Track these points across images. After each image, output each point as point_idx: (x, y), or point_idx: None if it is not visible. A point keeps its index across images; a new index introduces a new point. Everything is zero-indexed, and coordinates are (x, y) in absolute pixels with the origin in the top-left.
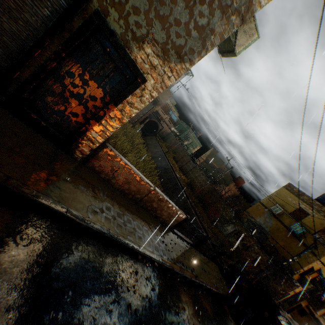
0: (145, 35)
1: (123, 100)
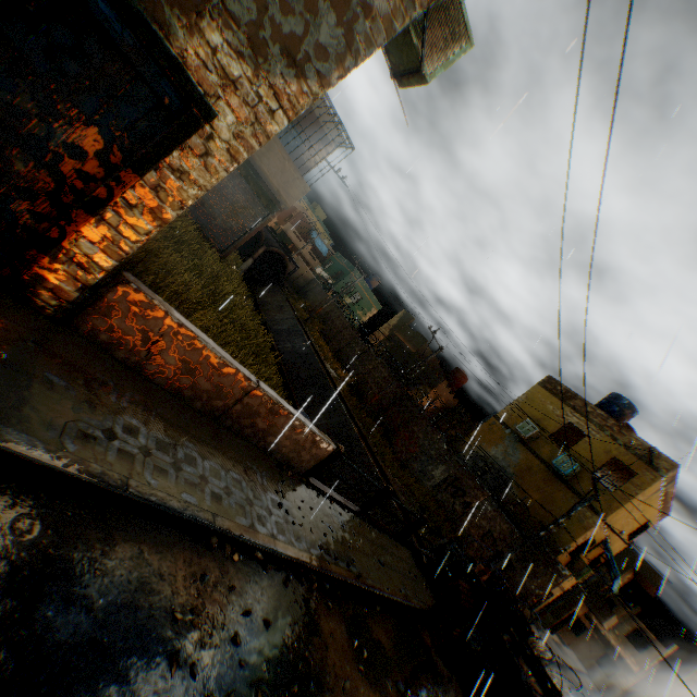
0: None
1: (158, 161)
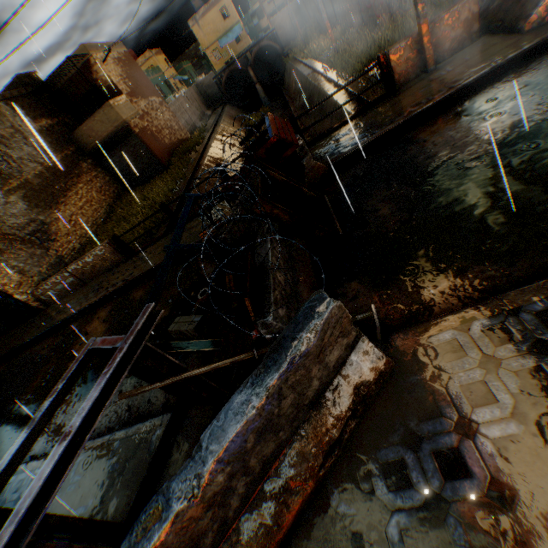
0: None
1: None
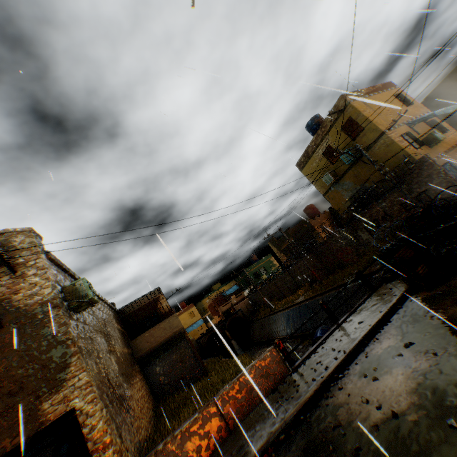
0: (35, 406)
1: (84, 439)
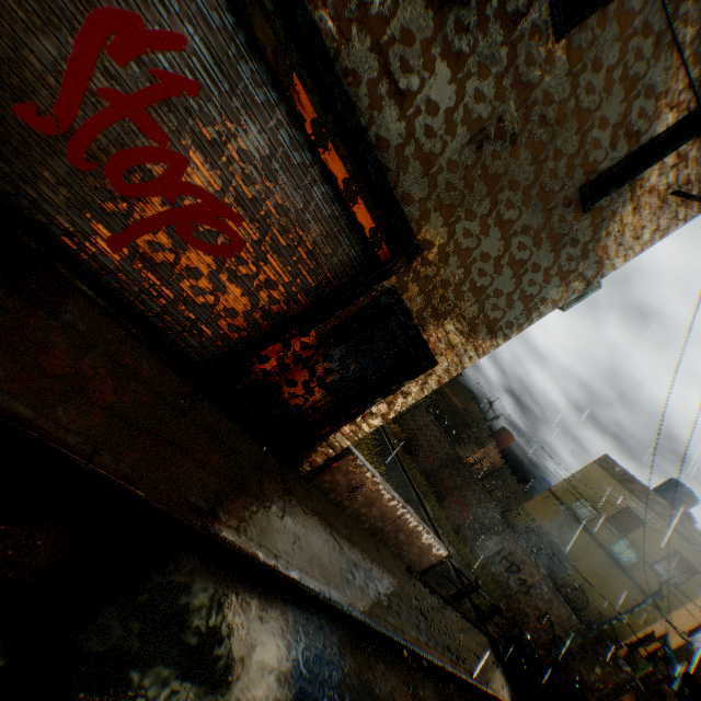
0: (451, 310)
1: (396, 390)
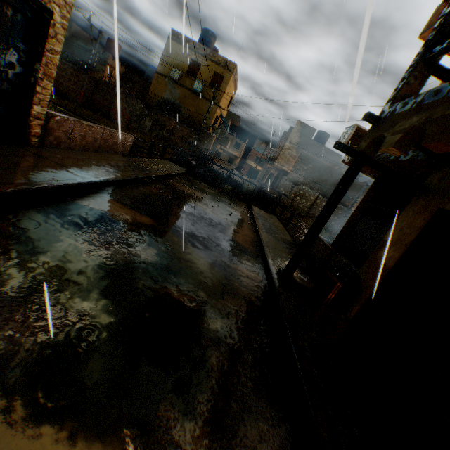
0: None
1: (44, 52)
